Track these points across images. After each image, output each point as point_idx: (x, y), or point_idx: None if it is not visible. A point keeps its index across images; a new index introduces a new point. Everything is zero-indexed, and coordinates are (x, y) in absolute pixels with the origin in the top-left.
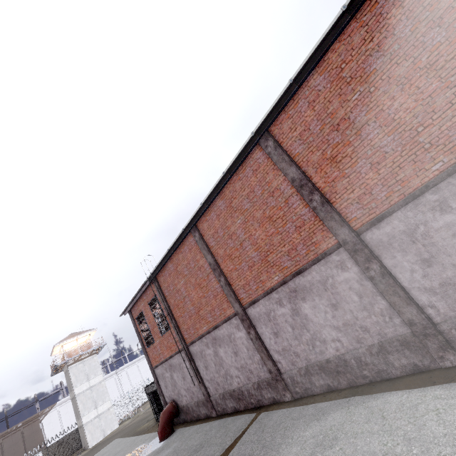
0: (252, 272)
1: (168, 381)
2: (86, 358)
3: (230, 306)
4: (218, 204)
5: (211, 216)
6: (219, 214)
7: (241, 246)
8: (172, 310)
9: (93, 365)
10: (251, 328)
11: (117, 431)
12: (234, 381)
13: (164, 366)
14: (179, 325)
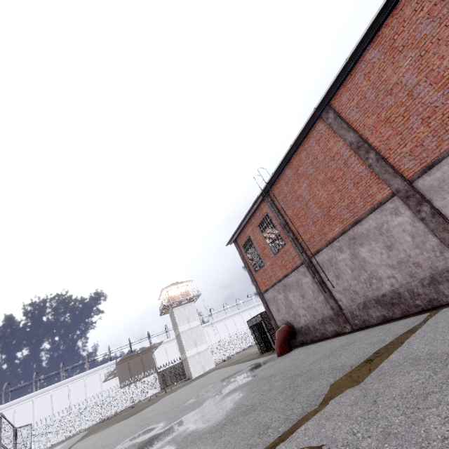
0: (430, 124)
1: (281, 303)
2: (186, 304)
3: (383, 188)
4: (368, 57)
5: (356, 80)
6: (369, 71)
7: (410, 95)
8: (289, 222)
9: (192, 310)
10: (424, 204)
11: (216, 368)
12: (384, 284)
13: (276, 288)
14: (299, 237)
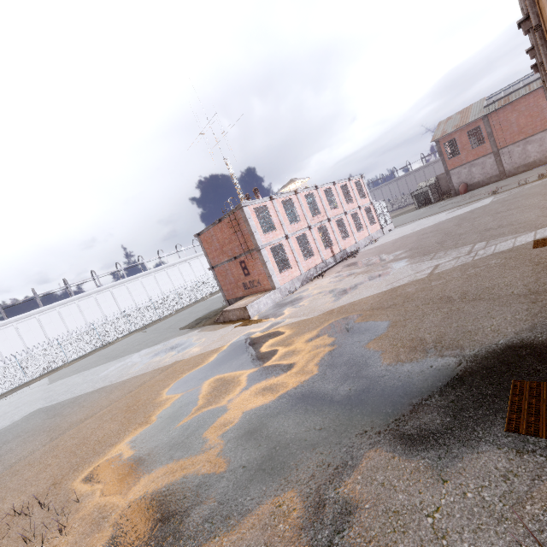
0: None
1: (463, 174)
2: None
3: None
4: None
5: None
6: None
7: None
8: (494, 132)
9: None
10: None
11: None
12: (531, 159)
13: (463, 167)
14: (497, 140)
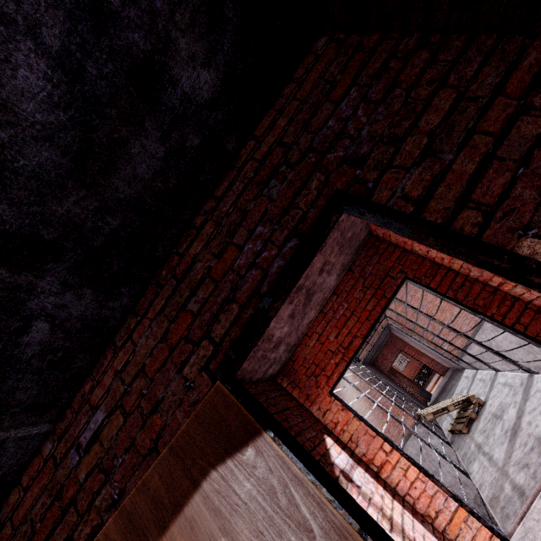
0: None
1: None
2: None
3: None
4: None
5: None
6: None
7: None
8: None
9: None
10: None
11: None
12: None
13: None
14: None
